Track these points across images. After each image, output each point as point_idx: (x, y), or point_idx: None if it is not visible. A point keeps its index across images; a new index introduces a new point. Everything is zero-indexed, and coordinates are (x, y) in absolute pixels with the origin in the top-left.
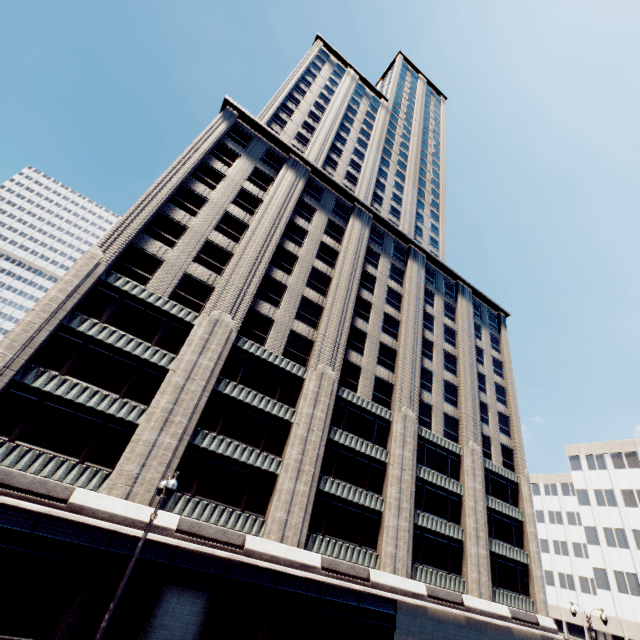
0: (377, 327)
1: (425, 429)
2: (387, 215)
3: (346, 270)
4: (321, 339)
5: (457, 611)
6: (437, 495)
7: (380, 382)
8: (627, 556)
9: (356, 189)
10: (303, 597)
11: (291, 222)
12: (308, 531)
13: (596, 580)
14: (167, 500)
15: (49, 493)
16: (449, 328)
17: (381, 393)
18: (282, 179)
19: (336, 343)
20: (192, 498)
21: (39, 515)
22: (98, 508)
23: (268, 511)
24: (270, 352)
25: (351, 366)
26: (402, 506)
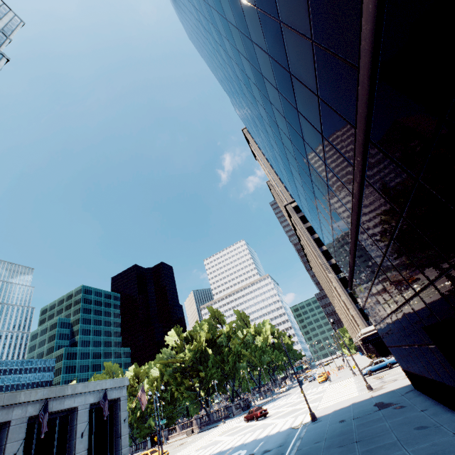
0: None
1: None
2: None
3: None
4: None
5: None
6: None
7: None
8: None
9: None
10: None
11: None
12: None
13: None
14: None
15: None
16: None
17: None
18: None
19: None
20: None
21: None
22: None
23: None
24: None
25: None
26: None
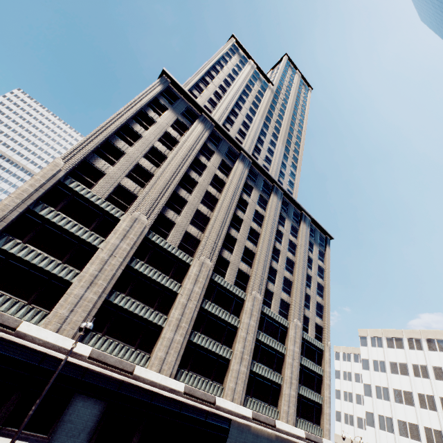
0: (244, 236)
1: (267, 308)
2: (262, 161)
3: (229, 195)
4: (205, 239)
5: (270, 430)
6: (268, 352)
7: (241, 273)
8: (388, 406)
9: (244, 141)
10: (169, 411)
11: (196, 158)
12: (178, 367)
13: (366, 420)
14: (85, 336)
15: (3, 322)
16: (292, 242)
17: (241, 280)
18: (194, 129)
19: (215, 243)
20: (102, 336)
21: None
22: (36, 336)
23: (153, 351)
24: (170, 244)
25: (223, 260)
26: (244, 357)
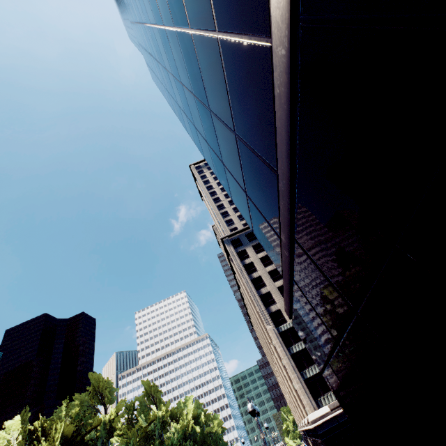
0: None
1: None
2: None
3: None
4: None
5: None
6: None
7: None
8: None
9: None
10: None
11: None
12: None
13: None
14: None
15: None
16: None
17: None
18: None
19: None
20: None
21: None
22: None
23: None
24: None
25: None
26: None
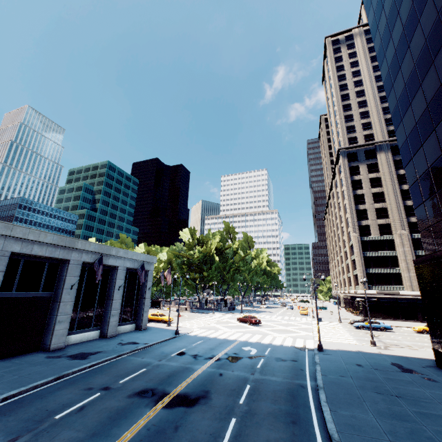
0: None
1: None
2: None
3: None
4: None
5: None
6: None
7: None
8: None
9: None
10: None
11: (397, 175)
12: None
13: None
14: None
15: (394, 293)
16: None
17: None
18: (380, 161)
19: None
20: None
21: (395, 298)
22: (408, 294)
23: None
24: None
25: None
26: None
